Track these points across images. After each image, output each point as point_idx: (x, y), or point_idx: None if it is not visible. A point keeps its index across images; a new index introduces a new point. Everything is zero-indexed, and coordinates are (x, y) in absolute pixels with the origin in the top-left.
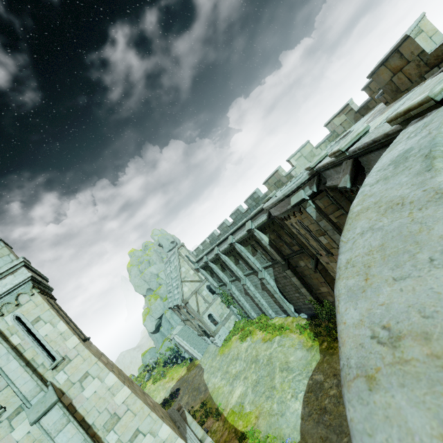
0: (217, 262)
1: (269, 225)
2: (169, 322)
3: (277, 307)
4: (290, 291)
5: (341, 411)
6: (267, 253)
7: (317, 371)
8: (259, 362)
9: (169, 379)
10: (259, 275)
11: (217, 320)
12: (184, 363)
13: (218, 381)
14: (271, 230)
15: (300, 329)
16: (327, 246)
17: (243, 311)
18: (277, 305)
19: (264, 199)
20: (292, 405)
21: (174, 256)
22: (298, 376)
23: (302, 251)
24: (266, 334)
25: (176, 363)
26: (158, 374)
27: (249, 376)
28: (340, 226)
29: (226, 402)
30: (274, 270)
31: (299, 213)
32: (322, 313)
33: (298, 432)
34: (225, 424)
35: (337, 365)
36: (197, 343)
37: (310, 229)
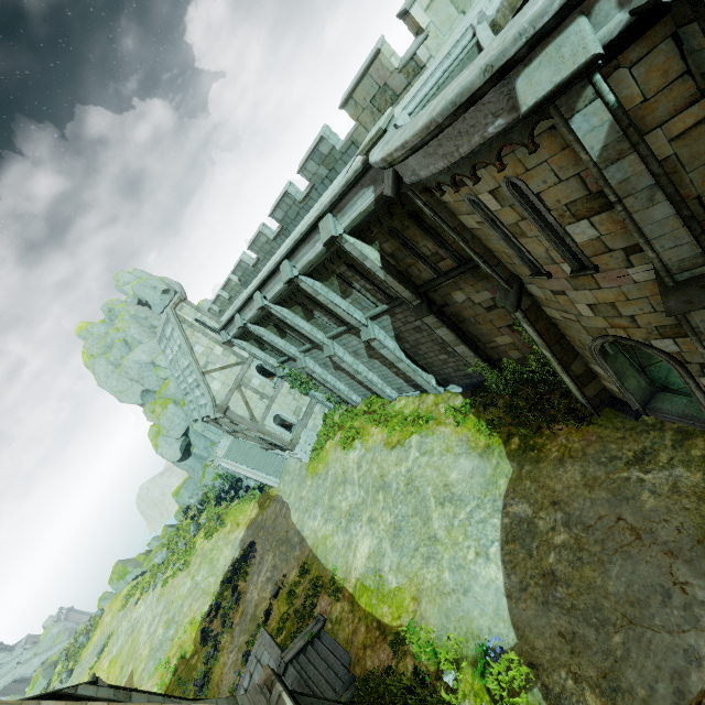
0: (267, 322)
1: (380, 218)
2: (205, 437)
3: (400, 382)
4: (428, 353)
5: (591, 578)
6: (376, 287)
7: (513, 497)
8: (391, 489)
9: (233, 527)
10: (362, 334)
11: (292, 422)
12: (251, 496)
13: (320, 526)
14: (386, 232)
15: (455, 416)
16: (587, 248)
17: (335, 395)
18: (400, 379)
19: (348, 153)
20: (482, 572)
21: (171, 326)
22: (478, 511)
23: (464, 270)
24: (391, 434)
25: (236, 496)
26: (212, 522)
27: (378, 518)
28: (676, 172)
29: (346, 565)
30: (394, 319)
31: (520, 150)
32: (497, 384)
33: (508, 623)
34: (355, 611)
35: (554, 482)
36: (265, 462)
37: (545, 203)
